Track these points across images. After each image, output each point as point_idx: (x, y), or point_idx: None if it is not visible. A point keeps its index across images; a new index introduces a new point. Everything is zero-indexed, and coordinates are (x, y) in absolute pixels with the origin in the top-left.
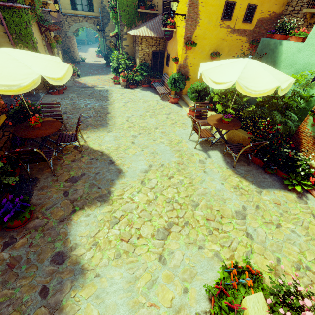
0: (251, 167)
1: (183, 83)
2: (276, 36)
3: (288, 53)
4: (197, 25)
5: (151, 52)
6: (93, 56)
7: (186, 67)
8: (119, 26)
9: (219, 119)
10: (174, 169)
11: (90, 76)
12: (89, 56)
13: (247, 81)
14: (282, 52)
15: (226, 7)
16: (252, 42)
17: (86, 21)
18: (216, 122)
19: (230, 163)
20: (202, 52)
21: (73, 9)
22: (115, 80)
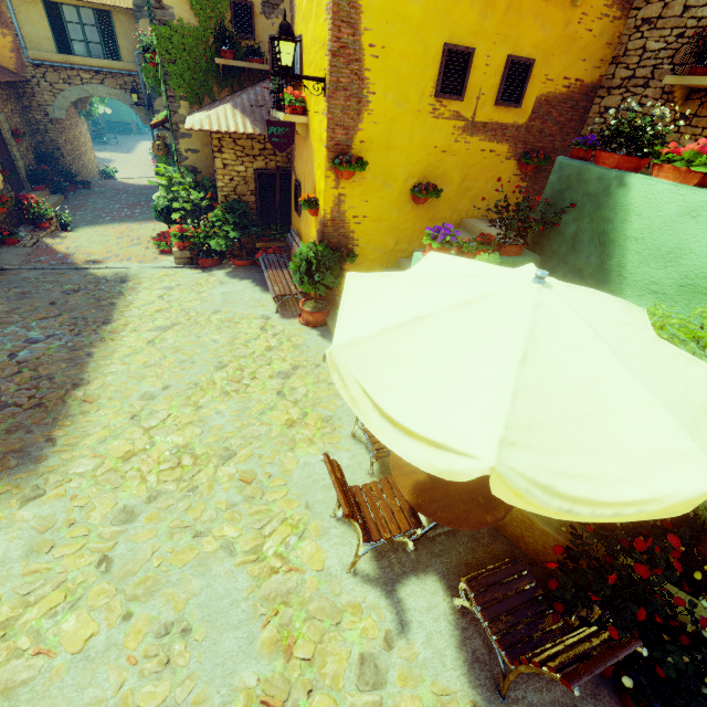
0: None
1: (336, 274)
2: (605, 156)
3: (652, 217)
4: (363, 110)
5: (254, 174)
6: (144, 162)
7: (342, 225)
8: (166, 100)
9: None
10: None
11: (103, 224)
12: (134, 164)
13: (547, 444)
14: (629, 209)
15: (447, 61)
16: (524, 157)
17: (102, 82)
18: (423, 479)
19: (485, 664)
20: (387, 185)
21: (62, 51)
22: (162, 243)
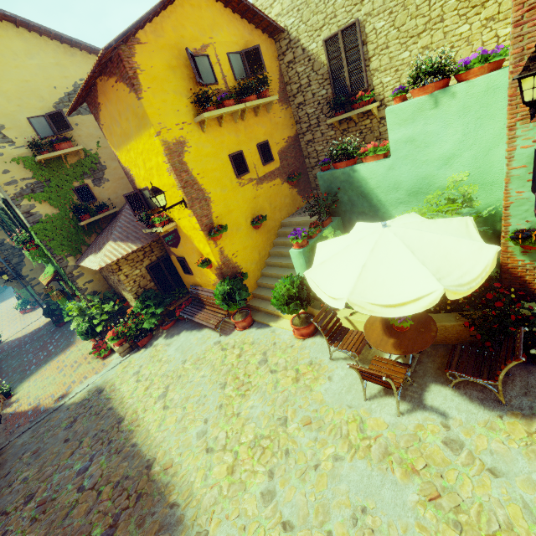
0: (517, 375)
1: (245, 289)
2: (339, 164)
3: (377, 177)
4: (209, 203)
5: (146, 270)
6: (13, 318)
7: (229, 263)
8: (55, 263)
9: (386, 327)
10: (446, 531)
11: (34, 372)
12: (6, 323)
13: (446, 273)
14: (365, 178)
15: (233, 161)
16: (289, 179)
17: None
18: (394, 341)
19: (486, 398)
20: (239, 229)
21: None
22: (101, 351)
